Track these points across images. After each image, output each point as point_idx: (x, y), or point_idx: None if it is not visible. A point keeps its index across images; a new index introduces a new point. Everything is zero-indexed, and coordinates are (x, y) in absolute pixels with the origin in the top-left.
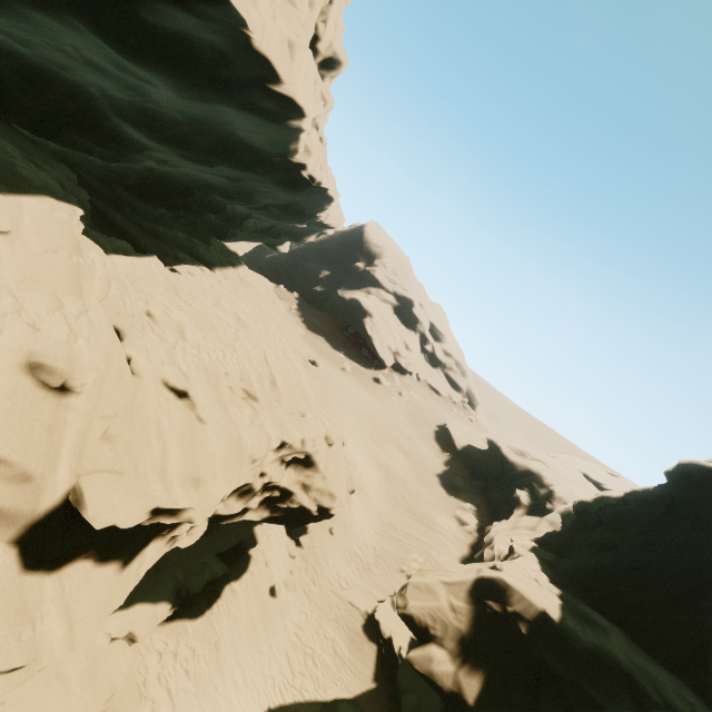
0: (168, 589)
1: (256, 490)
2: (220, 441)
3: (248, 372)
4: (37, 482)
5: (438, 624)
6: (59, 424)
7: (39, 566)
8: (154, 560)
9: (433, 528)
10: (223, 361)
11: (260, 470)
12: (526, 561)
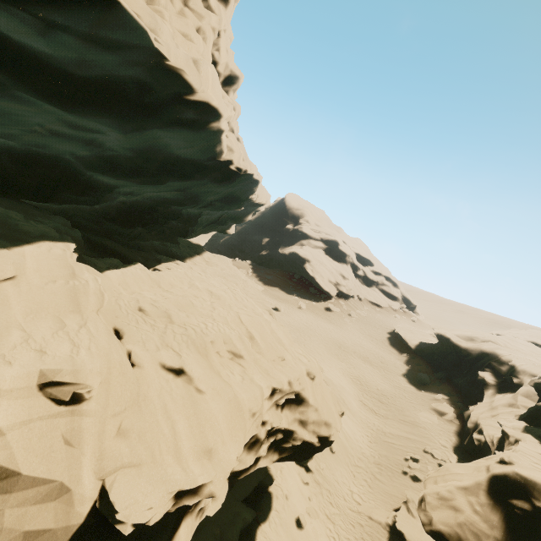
0: None
1: (262, 439)
2: (220, 406)
3: (229, 335)
4: (65, 498)
5: (471, 536)
6: (76, 434)
7: None
8: (188, 538)
9: (417, 425)
10: (206, 331)
11: (261, 420)
12: (528, 445)
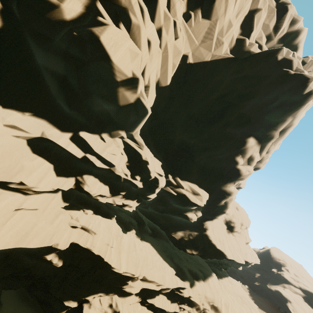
0: None
1: None
2: None
3: (248, 312)
4: None
5: None
6: None
7: None
8: None
9: None
10: (242, 308)
11: None
12: None
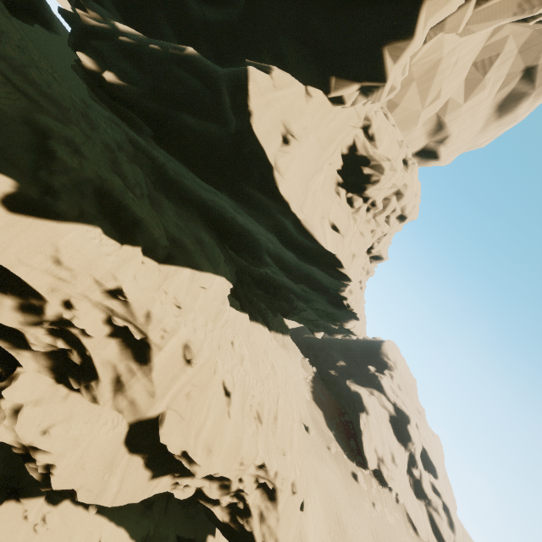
0: (142, 533)
1: (232, 489)
2: (232, 434)
3: (265, 401)
4: (154, 400)
5: None
6: (177, 377)
7: (128, 445)
8: (161, 489)
9: None
10: (254, 386)
11: (242, 474)
12: None
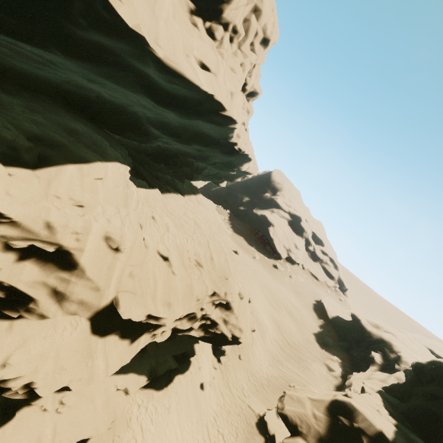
0: (146, 368)
1: (198, 317)
2: (182, 285)
3: (199, 251)
4: (101, 292)
5: (304, 425)
6: (113, 266)
7: (97, 333)
8: (144, 344)
9: (308, 369)
10: (186, 244)
11: (201, 306)
12: (372, 397)
